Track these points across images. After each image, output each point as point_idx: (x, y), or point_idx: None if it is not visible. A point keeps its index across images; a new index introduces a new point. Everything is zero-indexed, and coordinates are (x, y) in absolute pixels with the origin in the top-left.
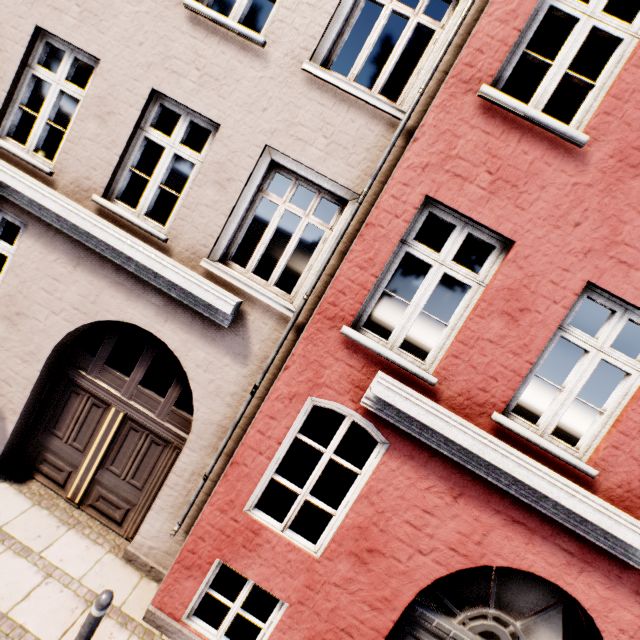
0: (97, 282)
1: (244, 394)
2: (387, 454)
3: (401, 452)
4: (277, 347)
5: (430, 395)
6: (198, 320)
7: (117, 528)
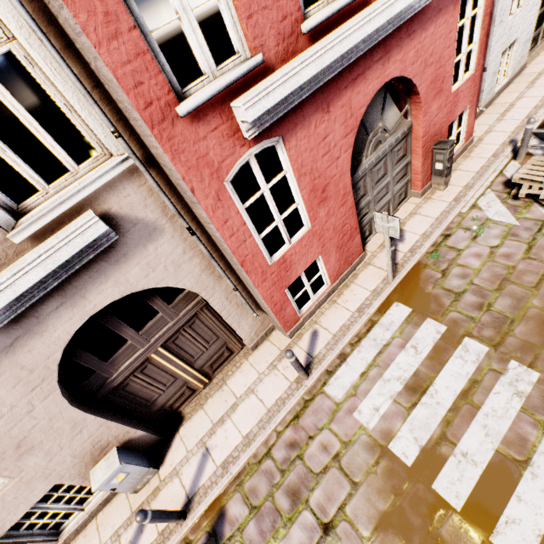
0: (1, 369)
1: (188, 242)
2: (286, 143)
3: (290, 131)
4: (161, 193)
5: (267, 72)
6: (97, 265)
7: (234, 355)
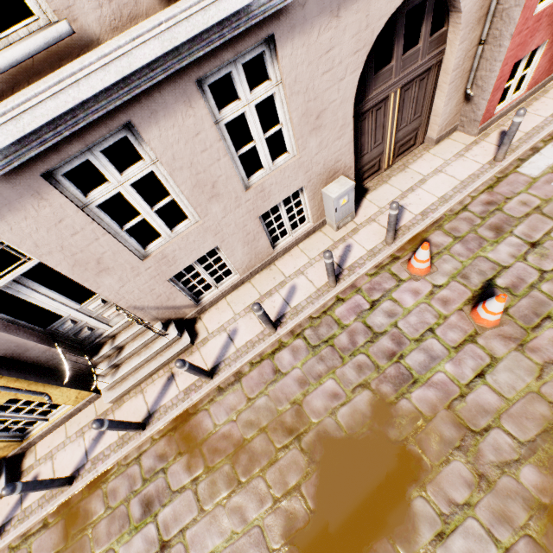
0: (362, 3)
1: None
2: None
3: None
4: None
5: None
6: None
7: (413, 148)
